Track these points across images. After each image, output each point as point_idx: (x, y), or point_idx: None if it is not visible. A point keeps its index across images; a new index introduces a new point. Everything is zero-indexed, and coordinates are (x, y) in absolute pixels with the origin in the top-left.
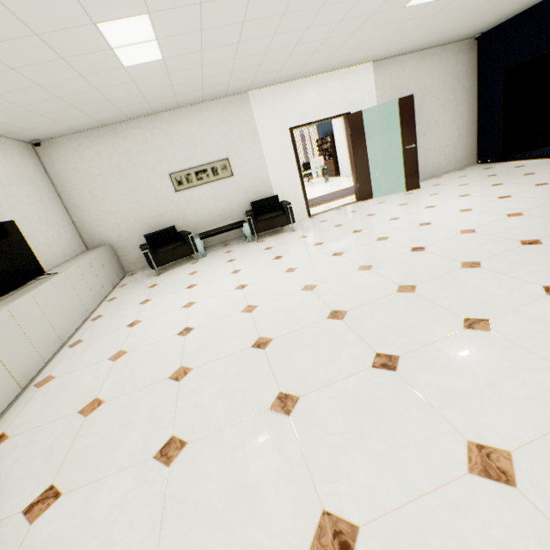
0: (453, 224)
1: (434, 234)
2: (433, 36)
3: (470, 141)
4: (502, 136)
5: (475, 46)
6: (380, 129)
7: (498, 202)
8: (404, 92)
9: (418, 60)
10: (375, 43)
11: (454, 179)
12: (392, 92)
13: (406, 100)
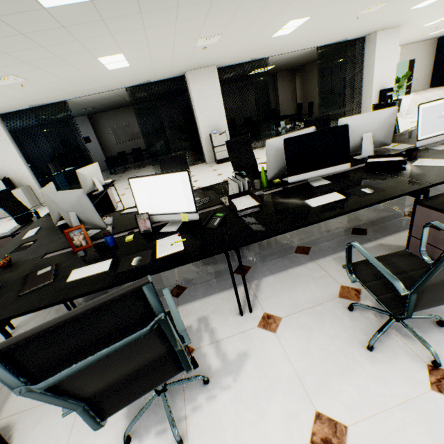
0: (431, 95)
1: (427, 97)
2: (425, 39)
3: (428, 79)
4: (441, 77)
5: (436, 41)
6: (398, 71)
7: (442, 92)
8: (408, 58)
9: (416, 46)
10: (409, 42)
11: (422, 92)
12: (404, 57)
13: (412, 61)
